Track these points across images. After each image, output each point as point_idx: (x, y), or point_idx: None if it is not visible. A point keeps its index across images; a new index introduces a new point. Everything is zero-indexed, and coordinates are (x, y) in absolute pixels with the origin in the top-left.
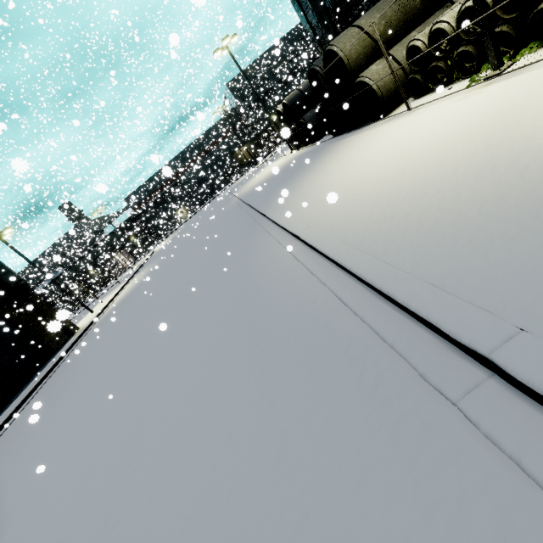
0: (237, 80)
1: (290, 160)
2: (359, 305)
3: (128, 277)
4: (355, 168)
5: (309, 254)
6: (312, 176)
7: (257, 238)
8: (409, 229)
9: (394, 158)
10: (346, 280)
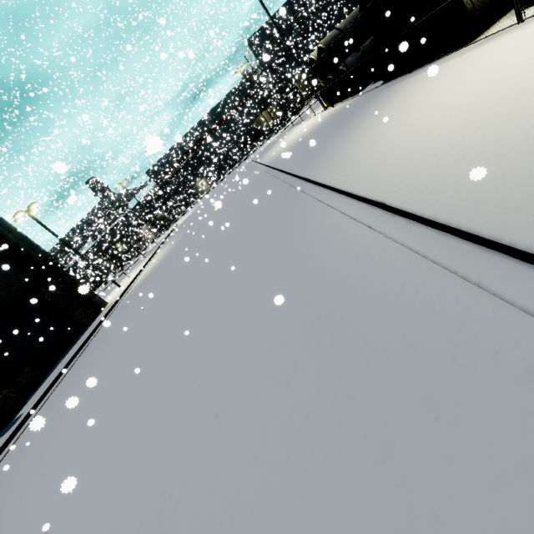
0: (257, 35)
1: (326, 118)
2: None
3: (153, 251)
4: (453, 104)
5: (413, 230)
6: (371, 126)
7: (303, 208)
8: None
9: None
10: None
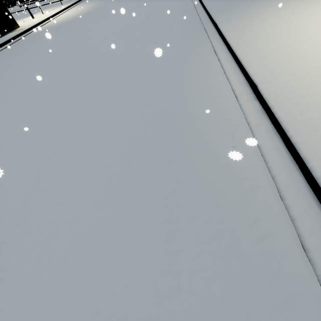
0: None
1: None
2: None
3: (70, 2)
4: None
5: (261, 118)
6: (285, 11)
7: (200, 48)
8: None
9: None
10: (308, 199)
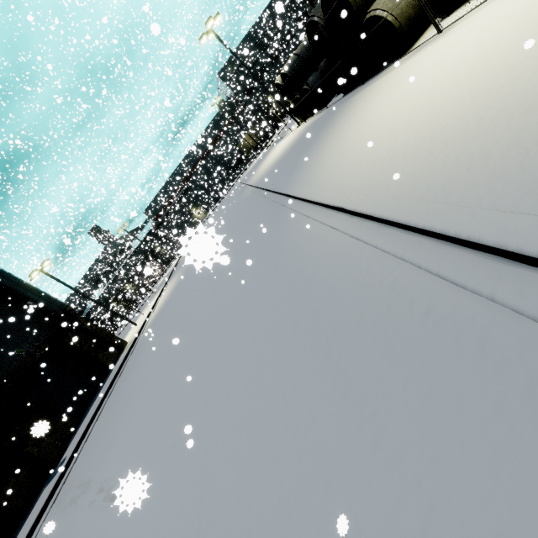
0: (226, 67)
1: (300, 134)
2: (477, 279)
3: (162, 285)
4: (390, 114)
5: (363, 226)
6: (334, 140)
7: (287, 222)
8: (528, 158)
9: (446, 85)
10: (437, 248)
